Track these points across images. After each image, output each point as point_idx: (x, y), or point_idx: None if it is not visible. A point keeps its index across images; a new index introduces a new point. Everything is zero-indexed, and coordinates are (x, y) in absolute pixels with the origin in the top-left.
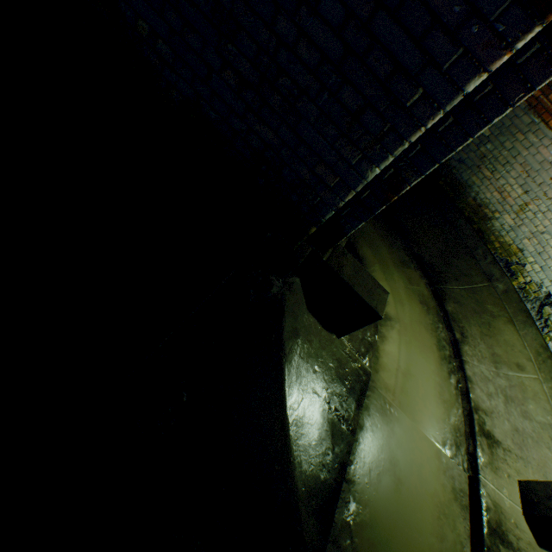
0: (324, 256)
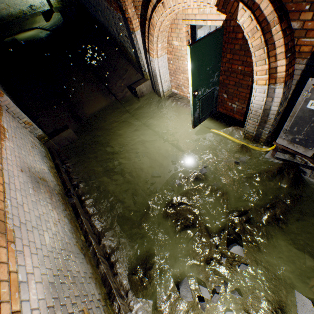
0: None
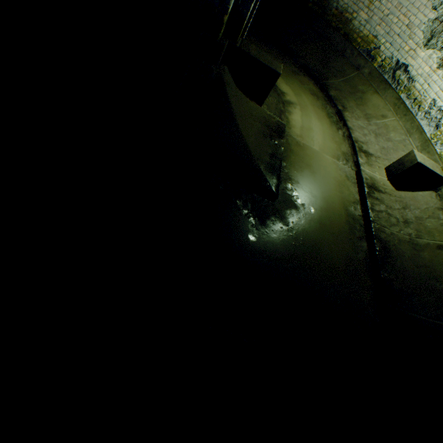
0: (237, 45)
